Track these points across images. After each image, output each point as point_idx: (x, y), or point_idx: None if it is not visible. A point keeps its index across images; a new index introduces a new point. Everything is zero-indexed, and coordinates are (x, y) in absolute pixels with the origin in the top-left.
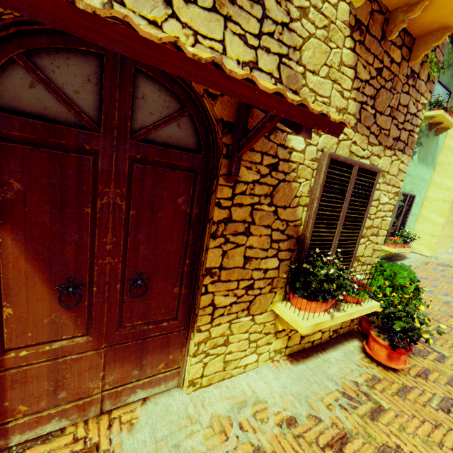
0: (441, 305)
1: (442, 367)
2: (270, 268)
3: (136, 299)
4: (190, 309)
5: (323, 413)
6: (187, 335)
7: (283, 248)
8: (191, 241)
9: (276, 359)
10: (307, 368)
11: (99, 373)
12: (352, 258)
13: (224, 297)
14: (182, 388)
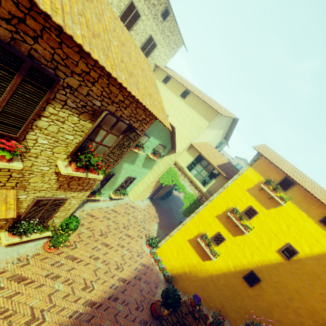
0: (104, 226)
1: (70, 251)
2: (1, 224)
3: None
4: None
5: (3, 264)
6: None
7: (10, 218)
8: None
9: None
10: (12, 249)
11: None
12: (49, 219)
13: None
14: None
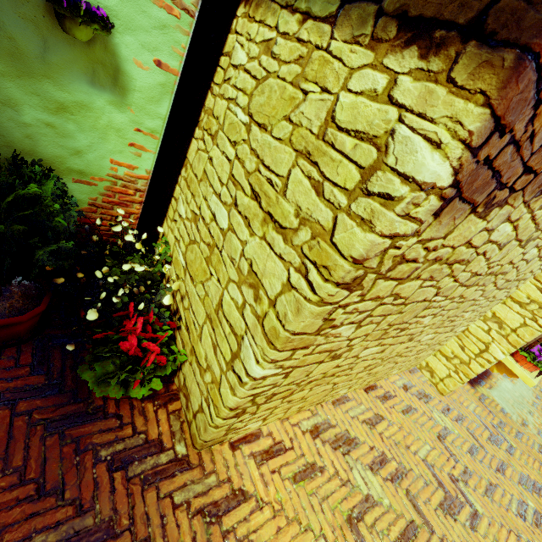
0: None
1: None
2: None
3: None
4: None
5: None
6: None
7: None
8: None
9: None
10: None
11: None
12: None
13: None
14: None
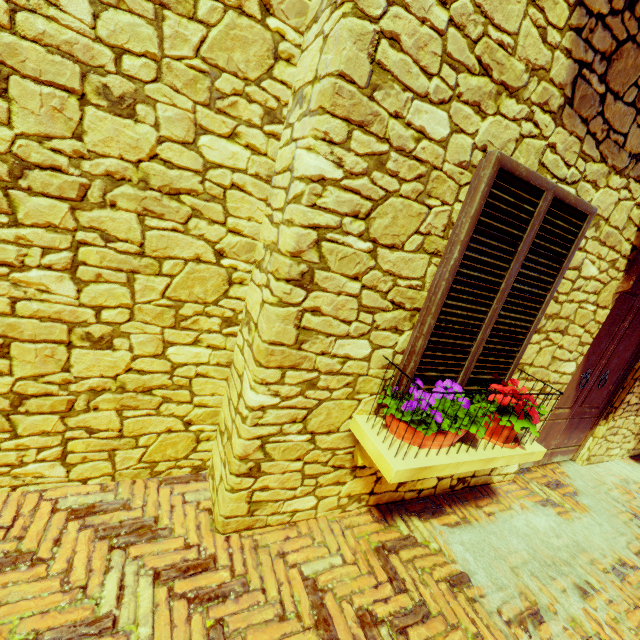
0: None
1: None
2: None
3: (595, 389)
4: (608, 402)
5: None
6: (597, 421)
7: None
8: (634, 353)
9: (623, 457)
10: None
11: (558, 435)
12: None
13: (635, 398)
14: (574, 461)
